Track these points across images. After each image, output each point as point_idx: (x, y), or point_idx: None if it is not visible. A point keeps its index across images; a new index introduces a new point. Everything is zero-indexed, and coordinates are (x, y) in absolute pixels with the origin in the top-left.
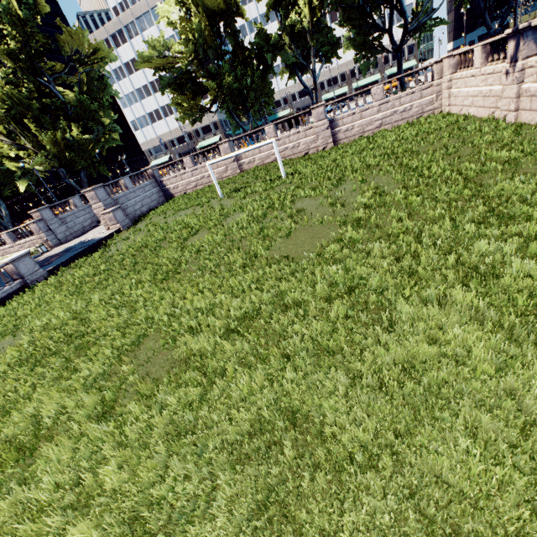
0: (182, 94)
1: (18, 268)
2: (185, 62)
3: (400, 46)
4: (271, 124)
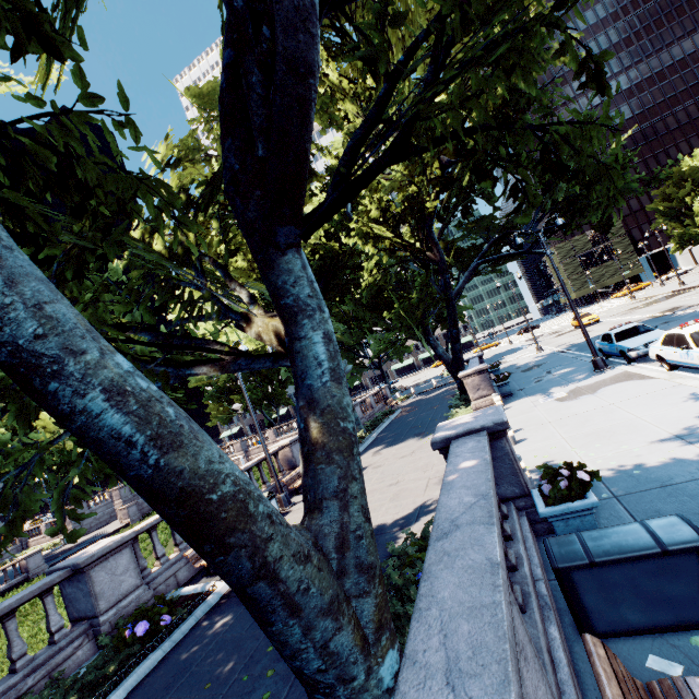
0: (219, 402)
1: (29, 563)
2: (222, 382)
3: (379, 365)
4: (271, 429)
